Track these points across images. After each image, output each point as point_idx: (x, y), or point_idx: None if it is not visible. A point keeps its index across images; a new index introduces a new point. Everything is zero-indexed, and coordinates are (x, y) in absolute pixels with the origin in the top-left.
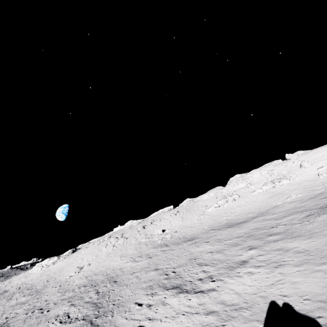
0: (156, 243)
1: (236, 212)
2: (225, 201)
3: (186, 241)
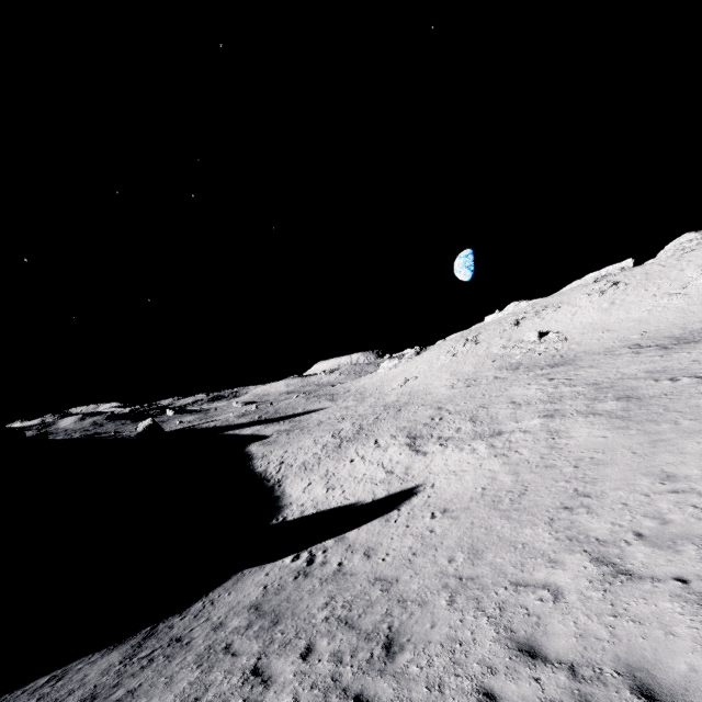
0: (510, 361)
1: None
2: None
3: (547, 366)
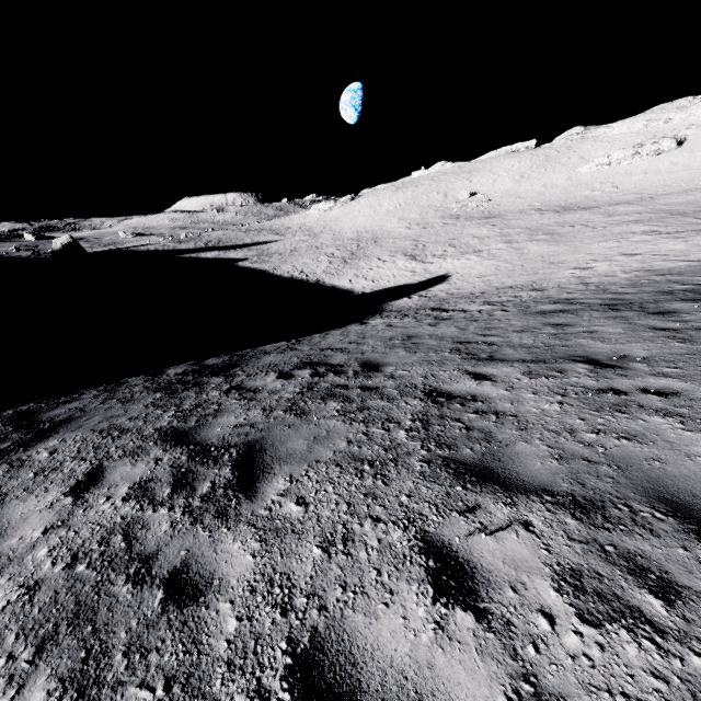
0: (449, 213)
1: (620, 186)
2: (629, 154)
3: (482, 218)
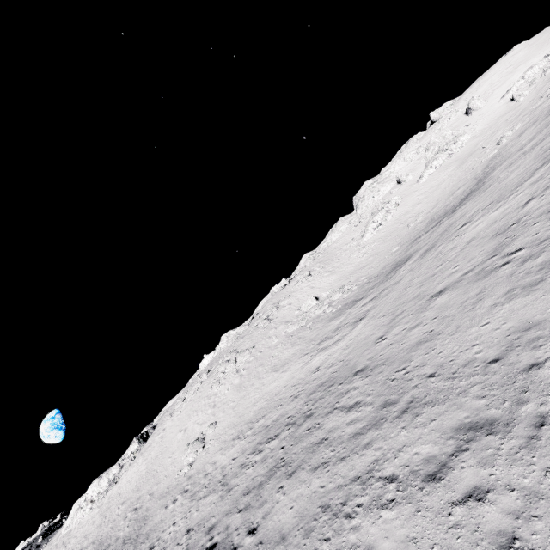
0: (328, 315)
1: (422, 211)
2: (384, 212)
3: (394, 270)
